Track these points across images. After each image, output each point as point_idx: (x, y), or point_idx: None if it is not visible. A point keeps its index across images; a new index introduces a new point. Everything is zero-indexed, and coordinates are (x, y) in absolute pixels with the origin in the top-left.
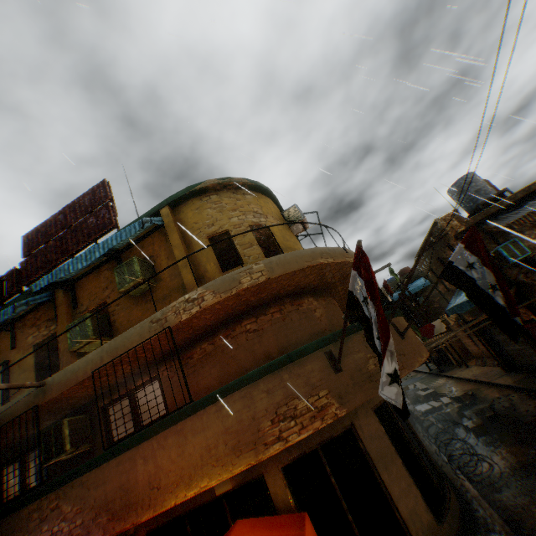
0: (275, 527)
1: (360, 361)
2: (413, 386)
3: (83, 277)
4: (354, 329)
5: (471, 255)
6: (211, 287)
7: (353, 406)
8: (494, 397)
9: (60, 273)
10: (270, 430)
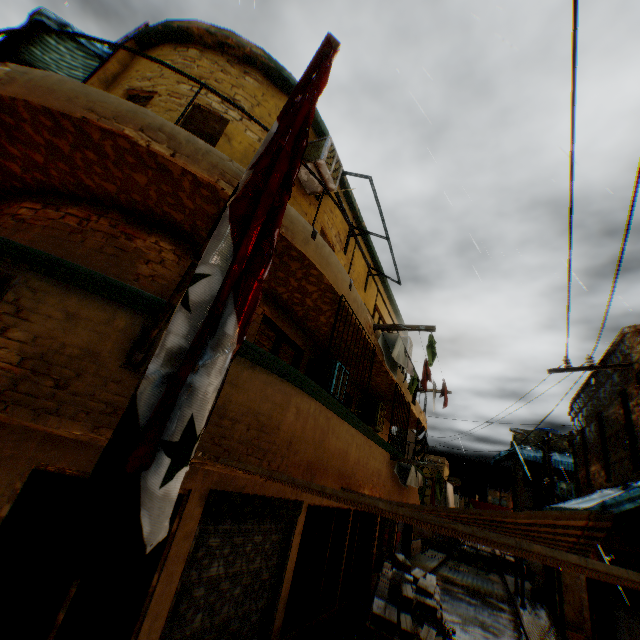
0: None
1: None
2: (421, 574)
3: None
4: None
5: None
6: None
7: None
8: None
9: None
10: None
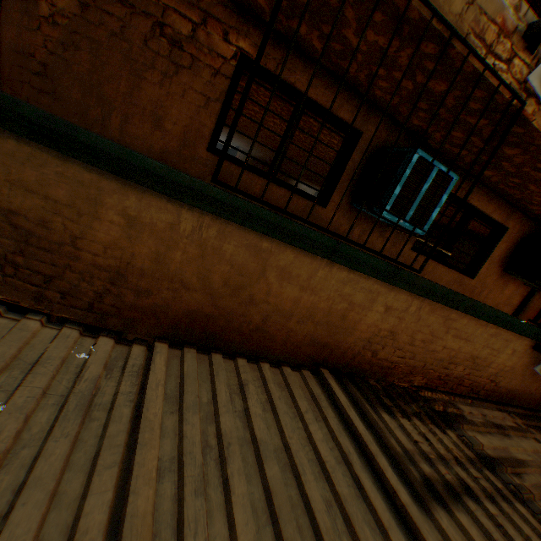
0: None
1: None
2: None
3: None
4: None
5: None
6: None
7: None
8: None
9: None
10: None
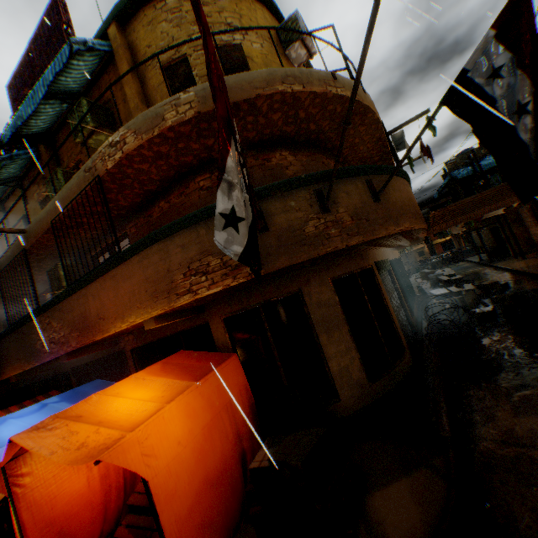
0: (203, 361)
1: (296, 221)
2: (440, 272)
3: (59, 131)
4: (299, 183)
5: (503, 53)
6: (132, 127)
7: (271, 268)
8: (530, 289)
9: (18, 121)
10: (182, 283)
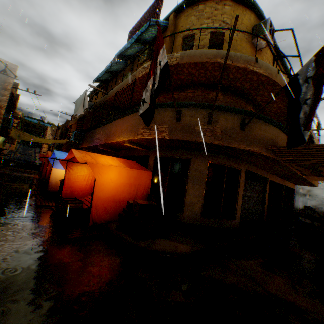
0: (138, 167)
1: (193, 122)
2: (320, 213)
3: (137, 56)
4: (203, 106)
5: (314, 70)
6: None
7: (173, 137)
8: None
9: (123, 49)
10: (141, 130)
